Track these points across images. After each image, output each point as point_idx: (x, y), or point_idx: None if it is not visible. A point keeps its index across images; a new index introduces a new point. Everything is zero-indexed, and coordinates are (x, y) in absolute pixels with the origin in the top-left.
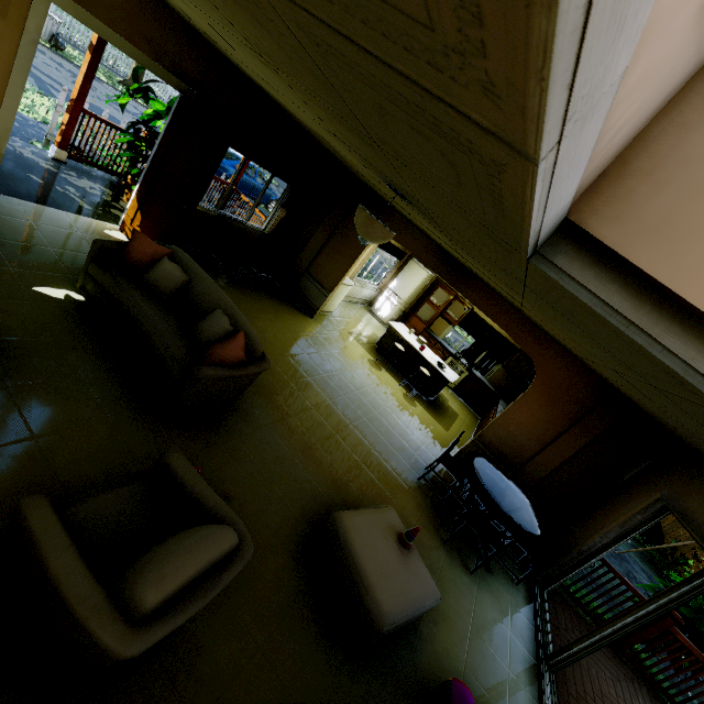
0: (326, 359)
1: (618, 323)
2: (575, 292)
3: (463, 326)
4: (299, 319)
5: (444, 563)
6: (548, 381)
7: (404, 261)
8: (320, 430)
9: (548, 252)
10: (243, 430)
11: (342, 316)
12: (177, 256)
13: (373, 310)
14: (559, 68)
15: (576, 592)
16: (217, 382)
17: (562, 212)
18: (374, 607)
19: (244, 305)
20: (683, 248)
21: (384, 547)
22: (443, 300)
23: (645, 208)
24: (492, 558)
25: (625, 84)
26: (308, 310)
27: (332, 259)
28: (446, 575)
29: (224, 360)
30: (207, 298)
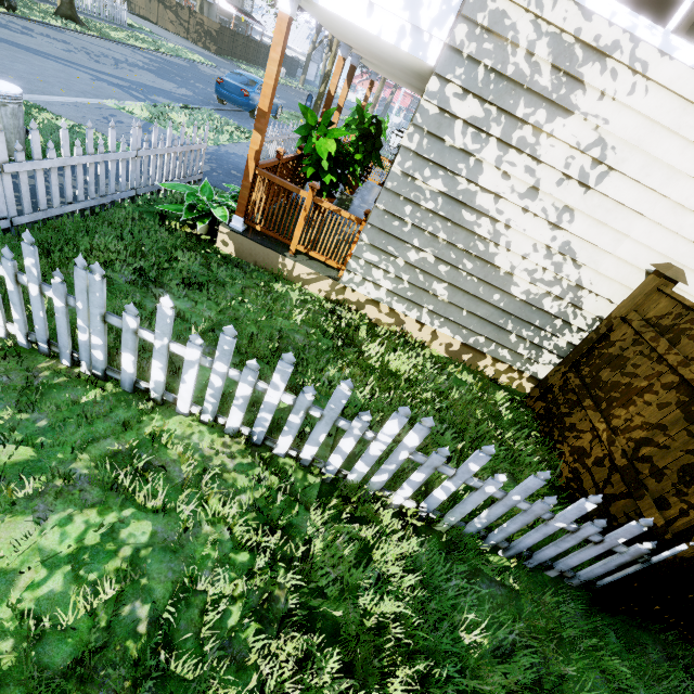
0: None
1: None
2: None
3: None
4: None
5: None
6: None
7: None
8: None
9: None
10: None
11: None
12: None
13: None
14: None
15: None
16: None
17: None
18: None
19: None
20: None
21: None
22: None
23: None
24: None
25: None
26: None
27: None
28: None
29: None
30: None
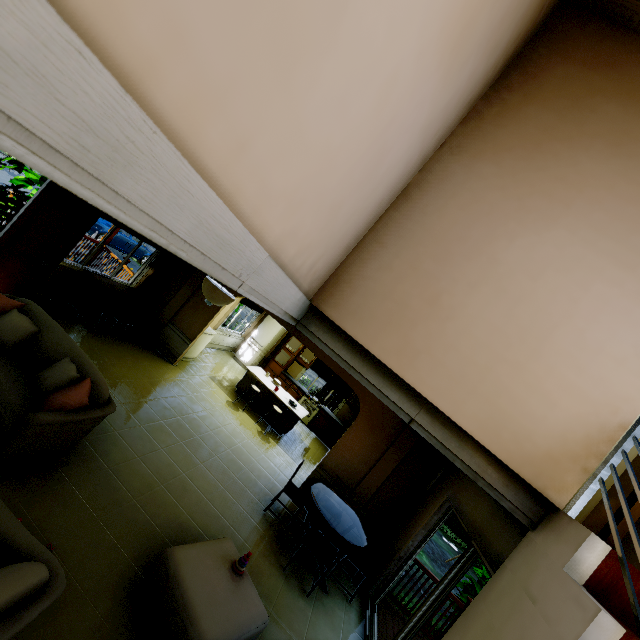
0: (182, 402)
1: (345, 367)
2: (322, 347)
3: (314, 368)
4: (159, 365)
5: (282, 590)
6: (369, 411)
7: (264, 314)
8: (167, 471)
9: (305, 322)
10: (80, 476)
11: (205, 361)
12: (29, 309)
13: (237, 356)
14: (207, 268)
15: (403, 599)
16: (54, 427)
17: (302, 301)
18: (197, 637)
19: (101, 352)
20: (368, 323)
21: (216, 576)
22: (297, 347)
23: (349, 301)
24: (324, 576)
25: (286, 254)
26: (170, 357)
27: (195, 312)
28: (282, 602)
29: (65, 405)
30: (56, 348)
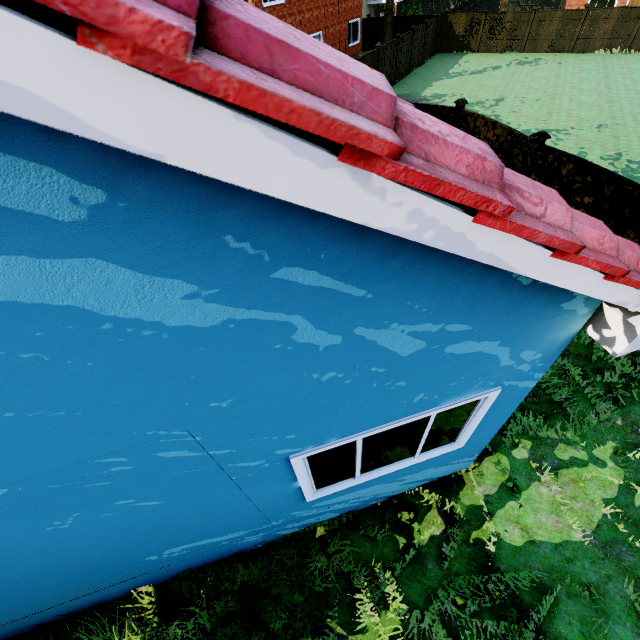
0: None
1: None
2: None
3: None
4: None
5: None
6: None
7: None
8: None
9: None
10: None
11: None
12: None
13: None
14: None
15: None
16: None
17: None
18: None
19: None
20: None
21: None
22: None
23: None
24: None
25: None
26: None
27: None
28: None
29: None
30: None
